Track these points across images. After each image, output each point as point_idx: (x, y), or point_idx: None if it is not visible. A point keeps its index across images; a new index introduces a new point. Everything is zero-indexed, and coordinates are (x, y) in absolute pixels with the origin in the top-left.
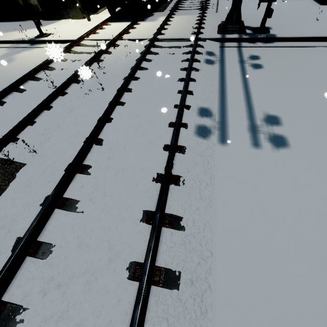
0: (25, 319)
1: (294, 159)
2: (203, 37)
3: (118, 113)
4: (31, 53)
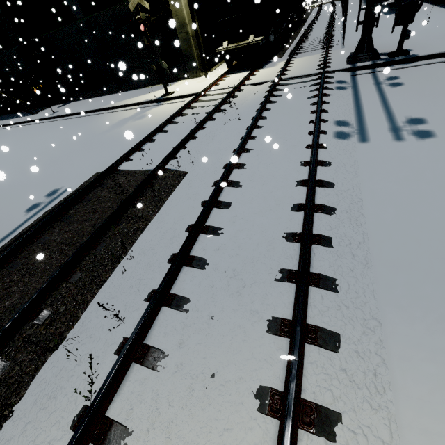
0: (224, 232)
1: (441, 143)
2: (331, 69)
3: (257, 133)
4: (160, 109)
